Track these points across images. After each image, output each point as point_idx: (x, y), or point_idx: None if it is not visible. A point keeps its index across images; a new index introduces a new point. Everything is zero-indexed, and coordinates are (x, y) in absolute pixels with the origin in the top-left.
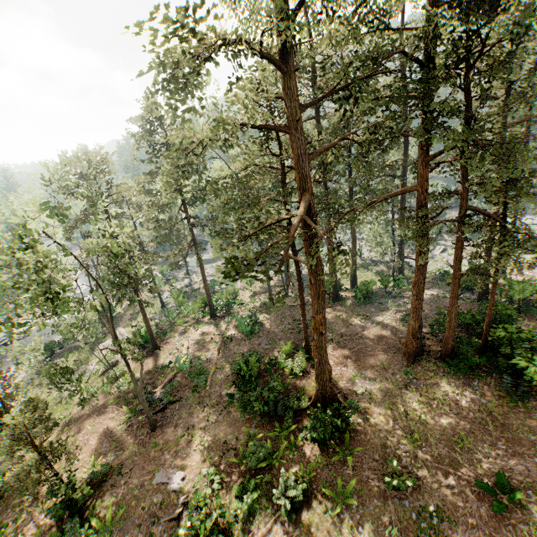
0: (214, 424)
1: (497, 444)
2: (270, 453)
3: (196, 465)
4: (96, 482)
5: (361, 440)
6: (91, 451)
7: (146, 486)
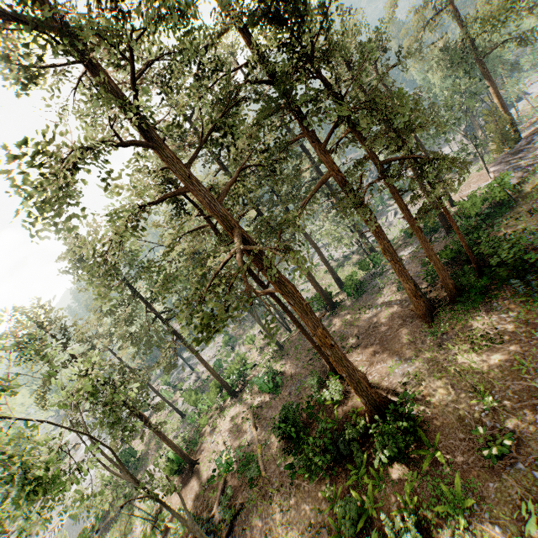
0: (289, 510)
1: None
2: (361, 504)
3: None
4: None
5: (436, 428)
6: None
7: None
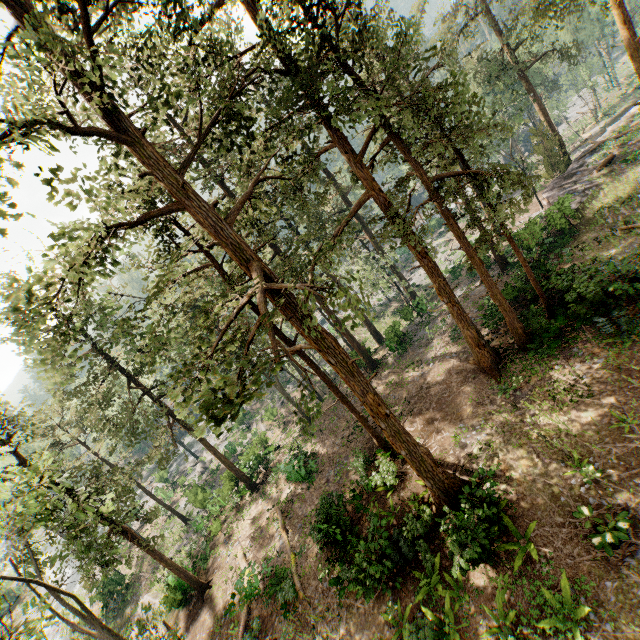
0: None
1: None
2: (438, 626)
3: None
4: None
5: (525, 512)
6: None
7: None
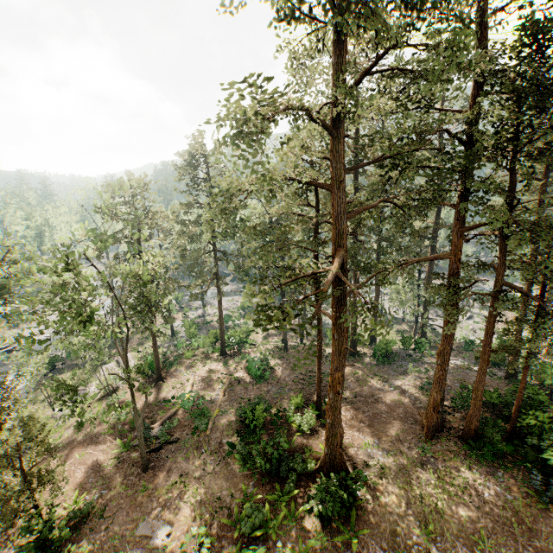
0: (210, 474)
1: (523, 552)
2: (267, 519)
3: (185, 520)
4: (75, 521)
5: (368, 521)
6: (76, 485)
7: (127, 535)
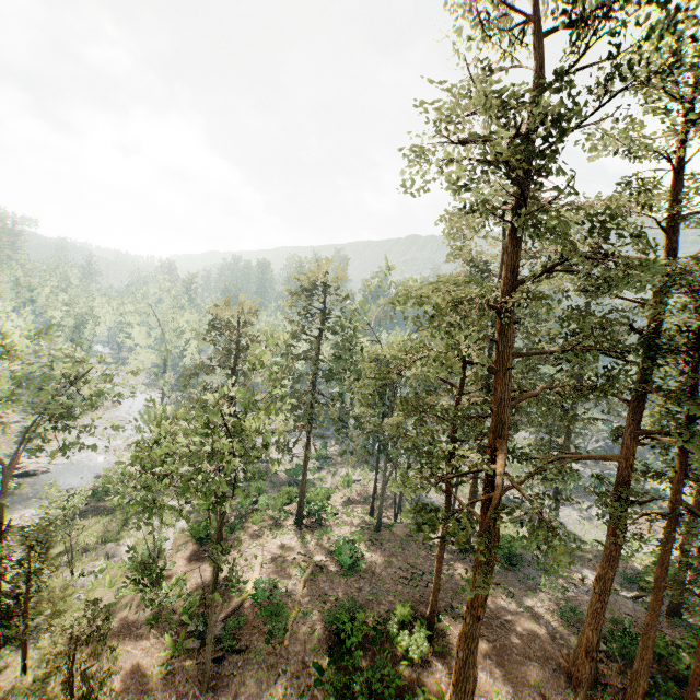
0: None
1: None
2: None
3: None
4: None
5: None
6: (111, 699)
7: None
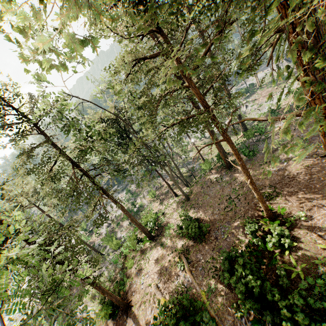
0: None
1: None
2: None
3: None
4: None
5: None
6: None
7: None
